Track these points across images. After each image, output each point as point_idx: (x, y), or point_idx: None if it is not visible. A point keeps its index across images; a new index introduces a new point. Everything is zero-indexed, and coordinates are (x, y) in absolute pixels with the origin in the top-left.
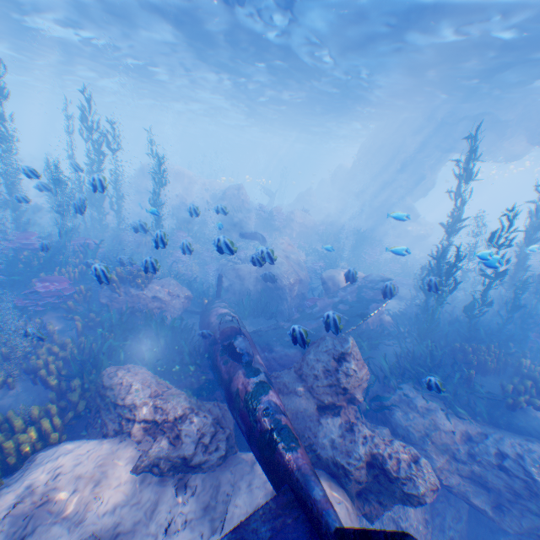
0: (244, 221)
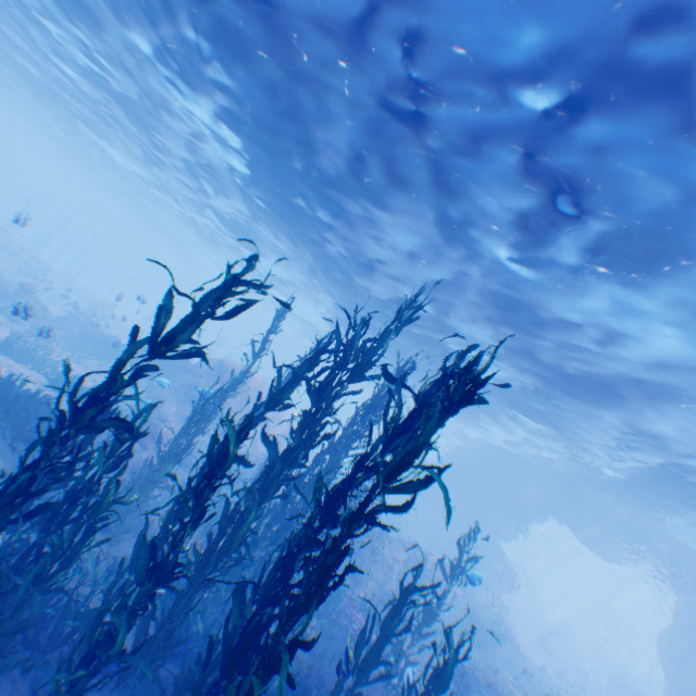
0: (386, 560)
